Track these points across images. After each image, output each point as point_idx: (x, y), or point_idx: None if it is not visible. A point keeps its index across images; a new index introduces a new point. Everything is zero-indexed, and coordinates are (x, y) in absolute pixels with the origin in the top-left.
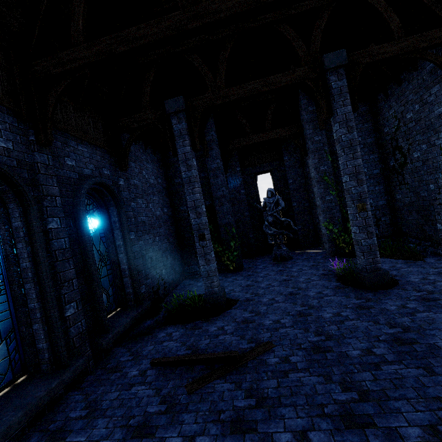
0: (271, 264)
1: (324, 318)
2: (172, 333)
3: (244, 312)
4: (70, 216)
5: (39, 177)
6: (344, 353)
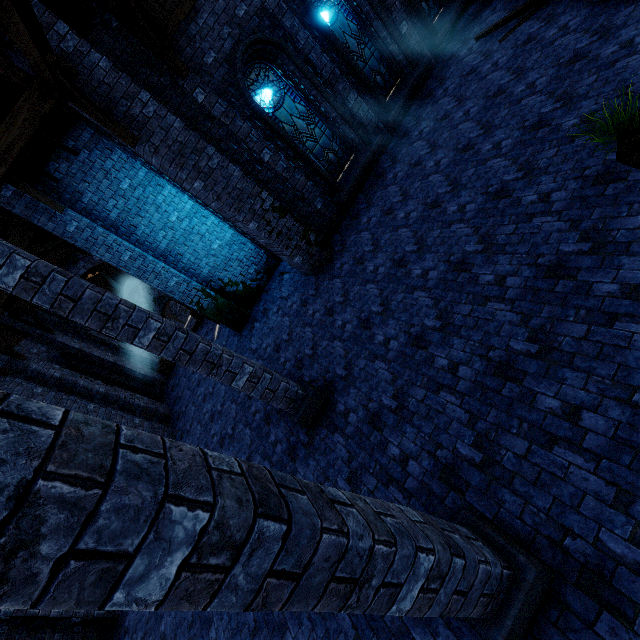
0: None
1: None
2: (496, 6)
3: None
4: None
5: None
6: None
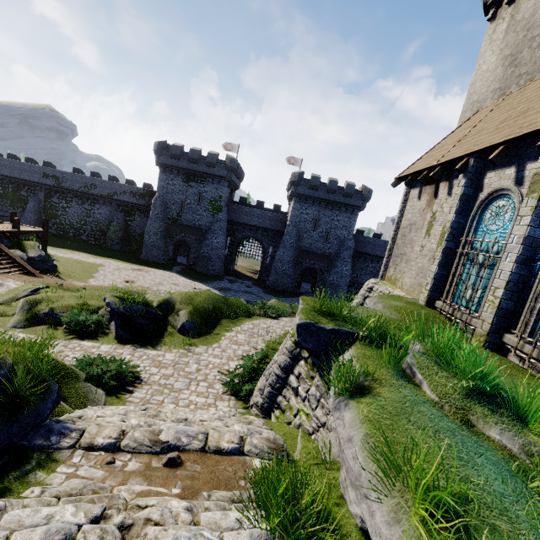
0: None
1: None
2: None
3: None
4: None
5: None
6: None
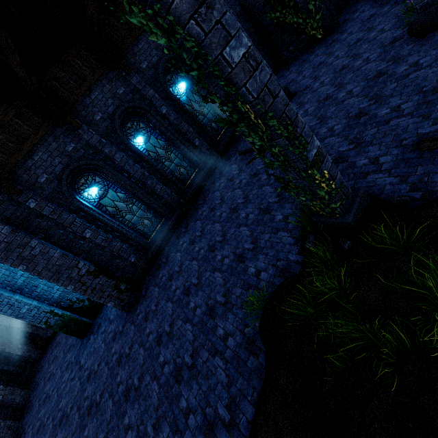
0: (373, 1)
1: (336, 99)
2: None
3: (294, 105)
4: (167, 99)
5: (142, 93)
6: (318, 133)
